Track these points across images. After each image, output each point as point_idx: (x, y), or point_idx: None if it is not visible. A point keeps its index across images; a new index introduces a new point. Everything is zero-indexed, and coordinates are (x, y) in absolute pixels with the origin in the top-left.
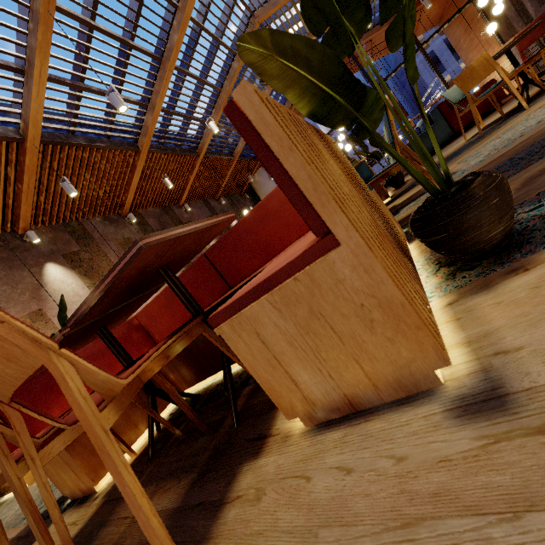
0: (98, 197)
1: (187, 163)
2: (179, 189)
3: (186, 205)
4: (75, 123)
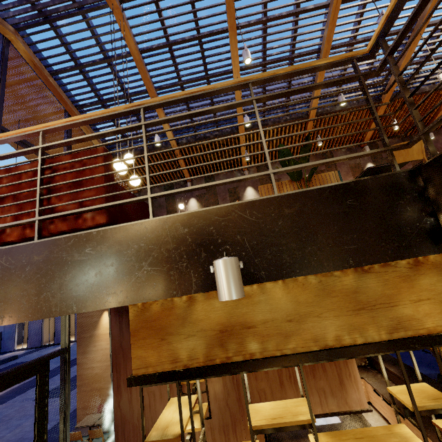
0: (345, 137)
1: (440, 96)
2: (426, 120)
3: (430, 134)
4: (336, 100)
